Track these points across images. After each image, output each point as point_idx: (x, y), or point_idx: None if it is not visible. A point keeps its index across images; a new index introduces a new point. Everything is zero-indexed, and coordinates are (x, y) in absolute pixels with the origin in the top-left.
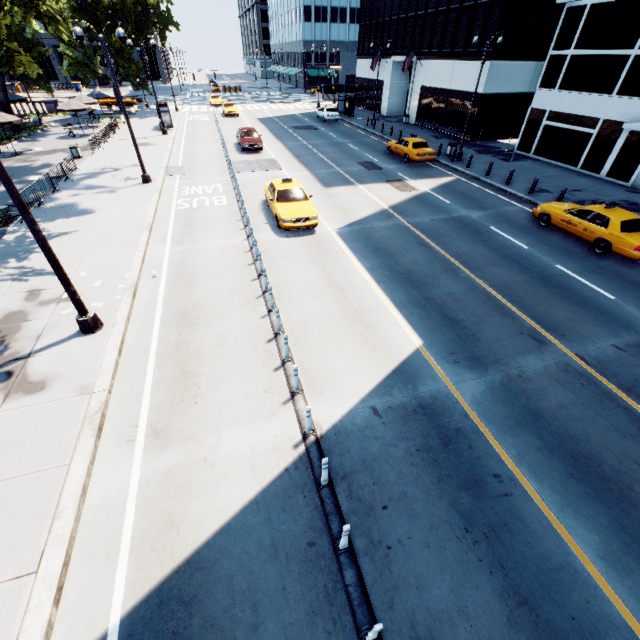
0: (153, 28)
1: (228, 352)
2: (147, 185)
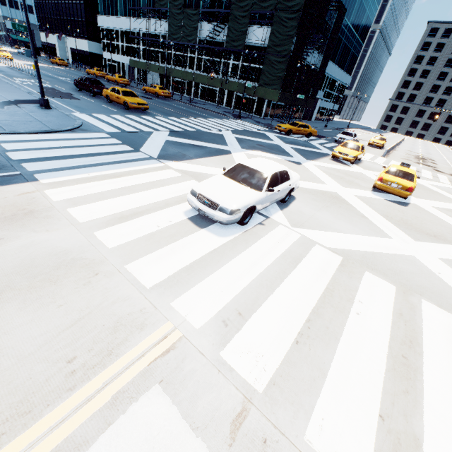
0: None
1: None
2: None
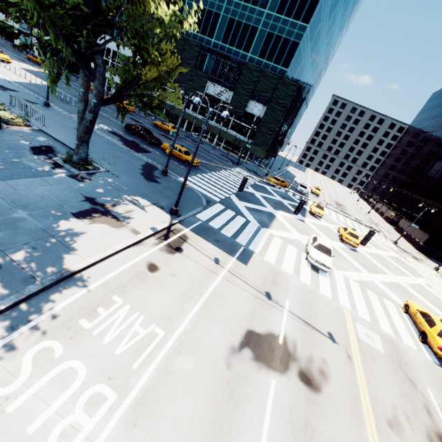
0: None
1: (4, 71)
2: None
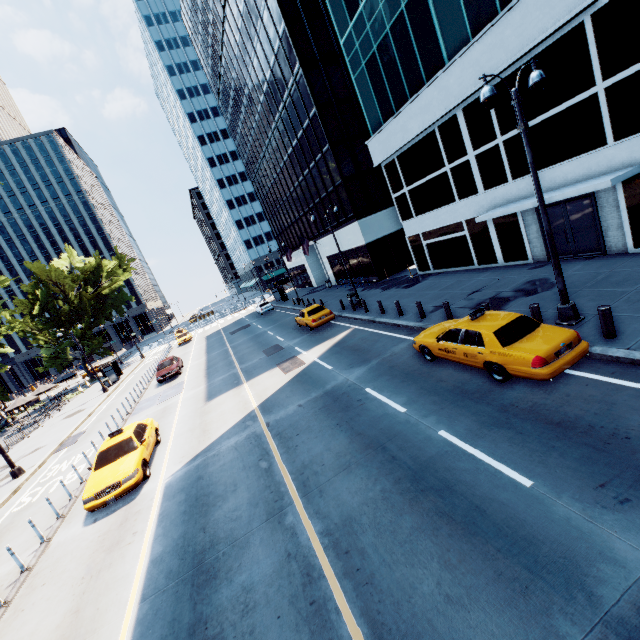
0: (110, 308)
1: None
2: (14, 481)
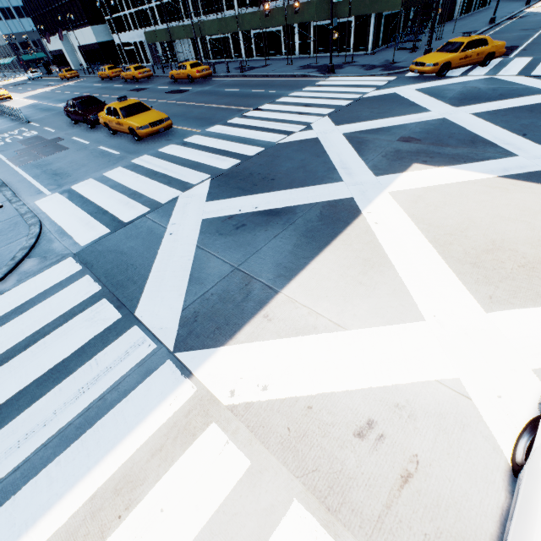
0: None
1: None
2: None
